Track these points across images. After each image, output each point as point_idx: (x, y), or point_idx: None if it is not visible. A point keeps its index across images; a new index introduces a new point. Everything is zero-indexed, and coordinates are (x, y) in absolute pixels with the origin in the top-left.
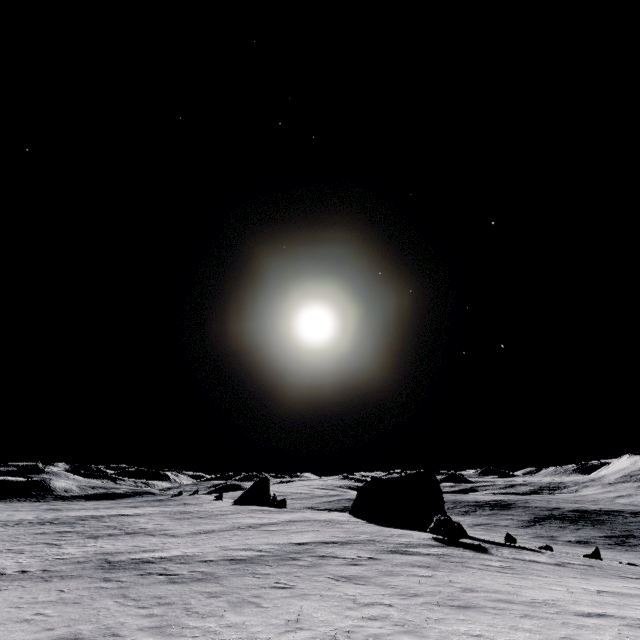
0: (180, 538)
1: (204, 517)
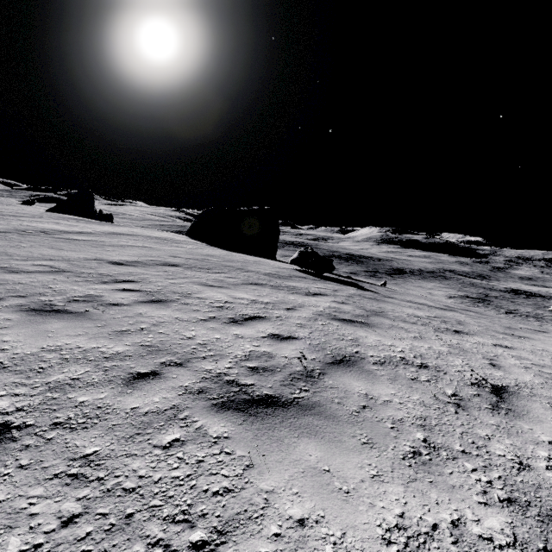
0: None
1: None
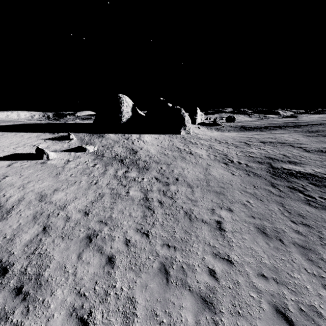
0: None
1: None
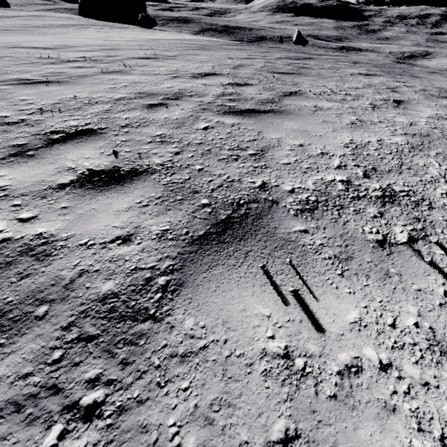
0: None
1: None
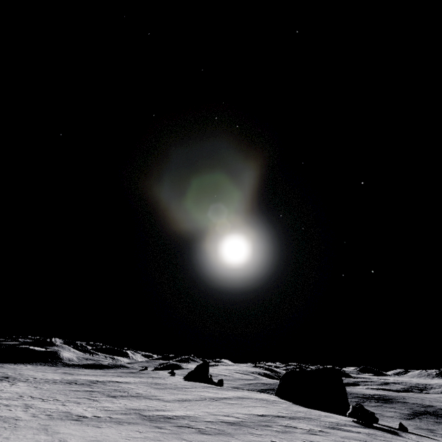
0: (172, 403)
1: (174, 388)
